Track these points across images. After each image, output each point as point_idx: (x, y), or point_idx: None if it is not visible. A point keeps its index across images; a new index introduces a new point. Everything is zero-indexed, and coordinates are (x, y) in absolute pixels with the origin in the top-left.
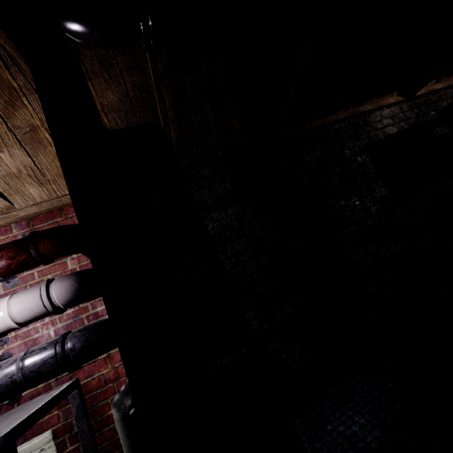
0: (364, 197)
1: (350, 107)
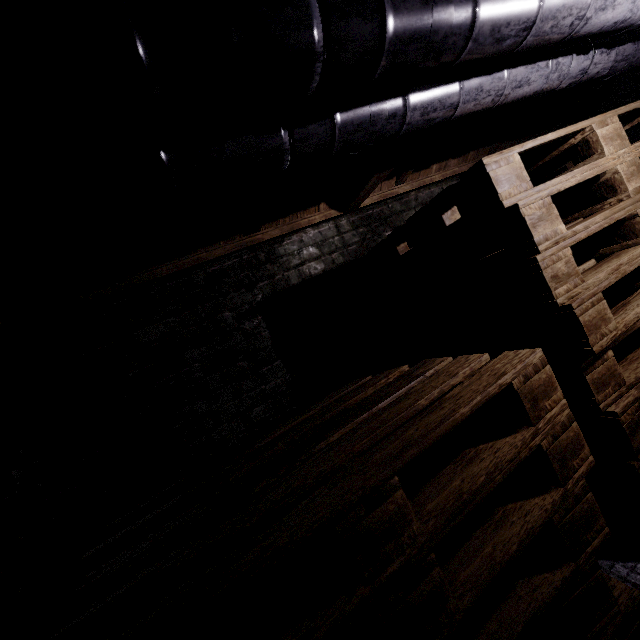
0: (245, 394)
1: (235, 237)
